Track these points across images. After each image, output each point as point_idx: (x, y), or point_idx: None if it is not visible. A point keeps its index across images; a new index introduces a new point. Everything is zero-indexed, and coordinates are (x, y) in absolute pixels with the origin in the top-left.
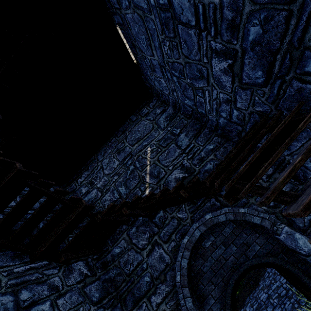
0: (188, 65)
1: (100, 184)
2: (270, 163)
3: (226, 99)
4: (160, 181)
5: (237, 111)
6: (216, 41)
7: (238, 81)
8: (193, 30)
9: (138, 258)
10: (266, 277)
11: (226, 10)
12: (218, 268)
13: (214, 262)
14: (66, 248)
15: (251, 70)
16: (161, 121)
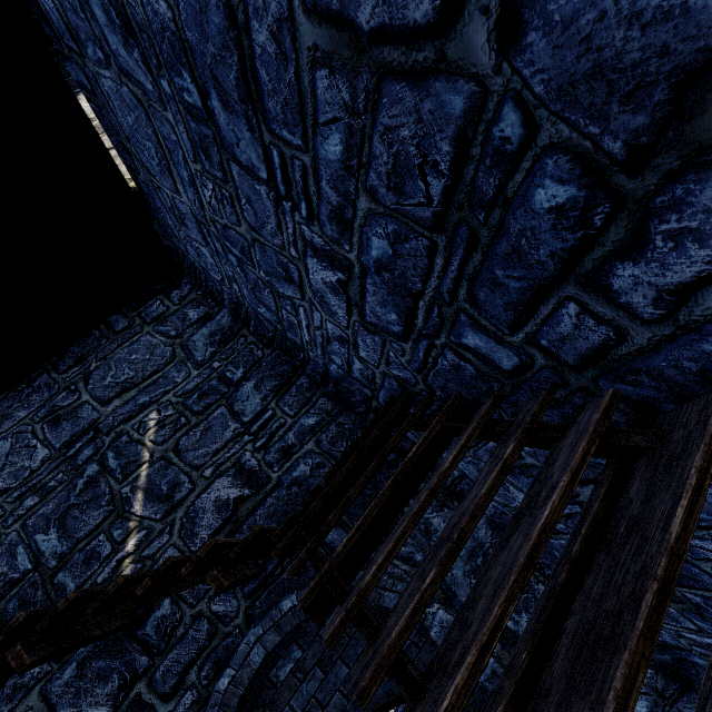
0: (259, 245)
1: None
2: (390, 554)
3: (339, 335)
4: (174, 509)
5: (361, 362)
6: (312, 228)
7: (358, 315)
8: (264, 187)
9: None
10: None
11: (327, 185)
12: None
13: None
14: None
15: (379, 305)
16: (198, 343)
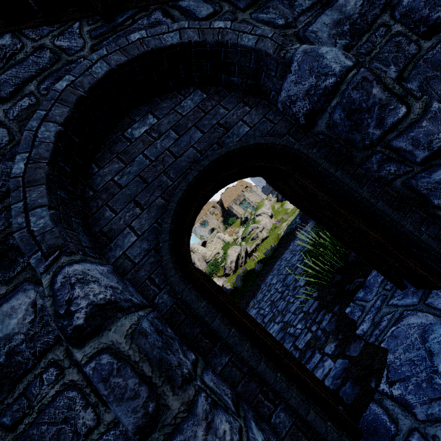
0: None
1: None
2: None
3: None
4: None
5: None
6: None
7: None
8: None
9: None
10: (259, 294)
11: None
12: (157, 175)
13: (148, 163)
14: None
15: None
16: None
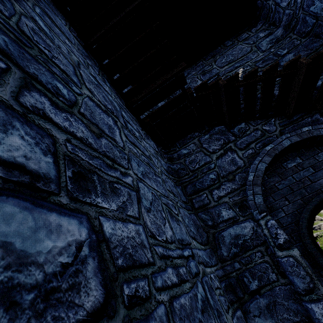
0: None
1: None
2: None
3: None
4: None
5: None
6: None
7: None
8: None
9: (206, 159)
10: None
11: None
12: (299, 188)
13: (294, 181)
14: (151, 114)
15: None
16: (263, 44)
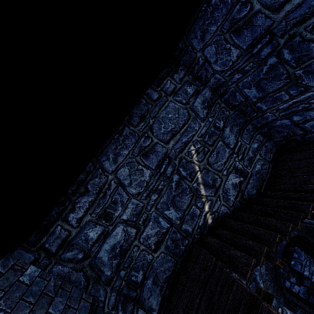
0: None
1: (128, 214)
2: None
3: None
4: (217, 190)
5: None
6: None
7: None
8: None
9: None
10: None
11: None
12: None
13: None
14: None
15: None
16: (198, 107)
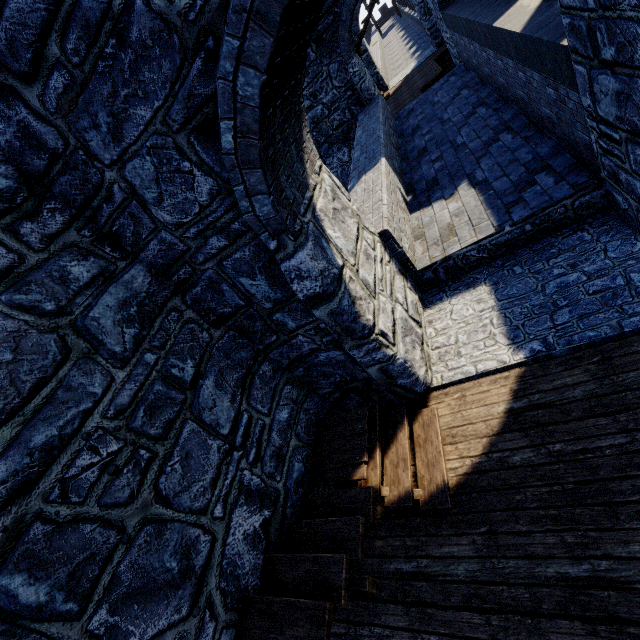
0: None
1: None
2: None
3: None
4: None
5: None
6: None
7: None
8: None
9: None
10: None
11: None
12: None
13: None
14: None
15: None
16: None
